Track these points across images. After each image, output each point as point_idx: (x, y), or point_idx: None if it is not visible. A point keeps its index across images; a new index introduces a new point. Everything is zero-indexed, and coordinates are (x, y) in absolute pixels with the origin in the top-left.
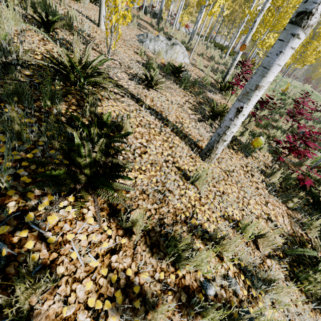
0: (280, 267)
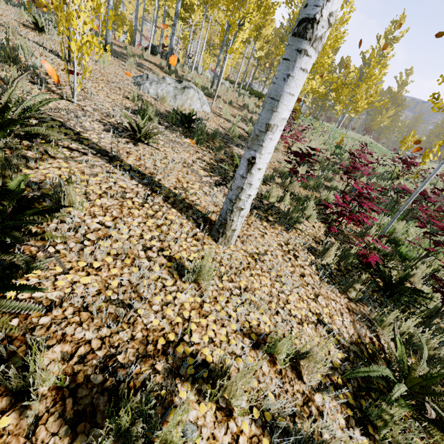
0: (338, 403)
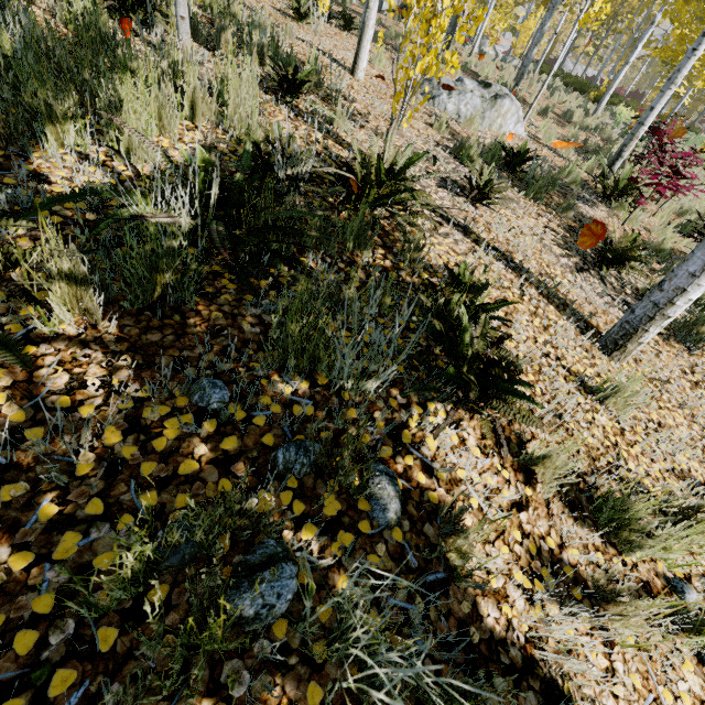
0: None
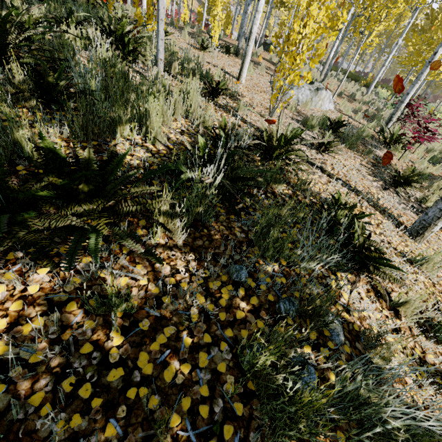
0: None
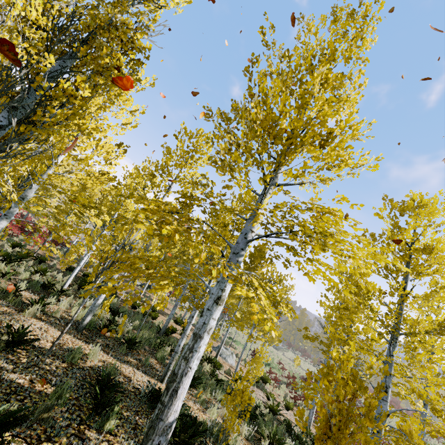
0: None
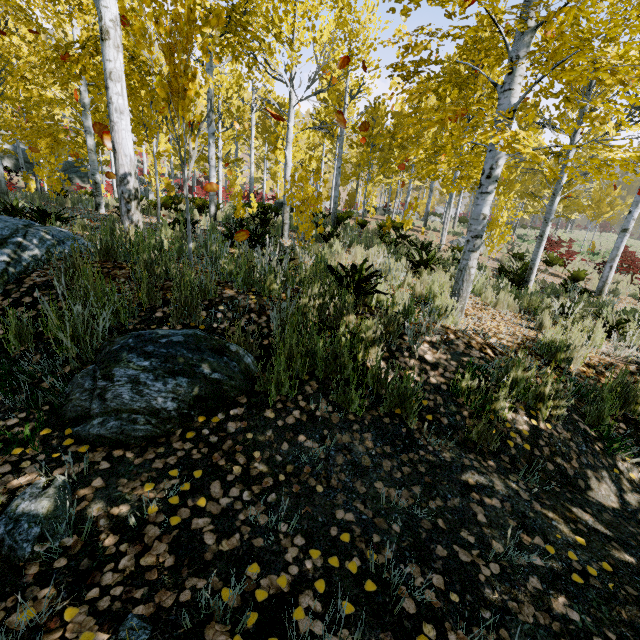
0: None
